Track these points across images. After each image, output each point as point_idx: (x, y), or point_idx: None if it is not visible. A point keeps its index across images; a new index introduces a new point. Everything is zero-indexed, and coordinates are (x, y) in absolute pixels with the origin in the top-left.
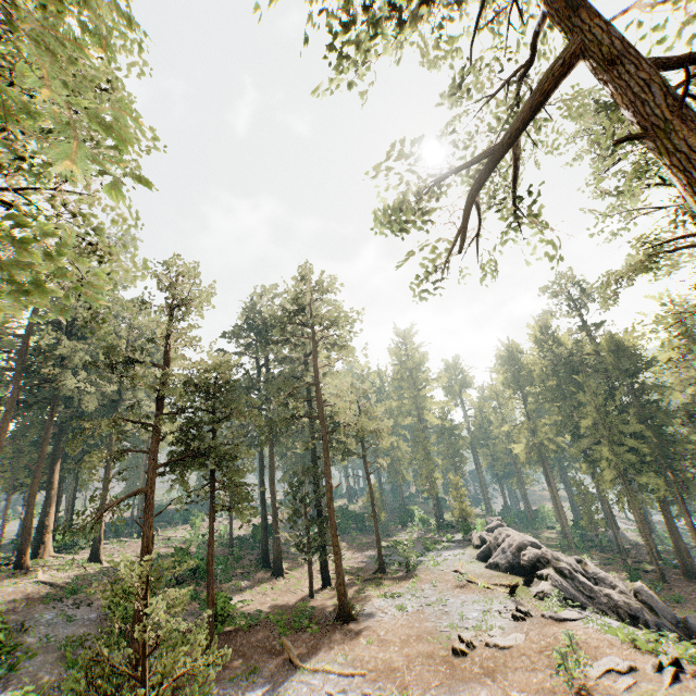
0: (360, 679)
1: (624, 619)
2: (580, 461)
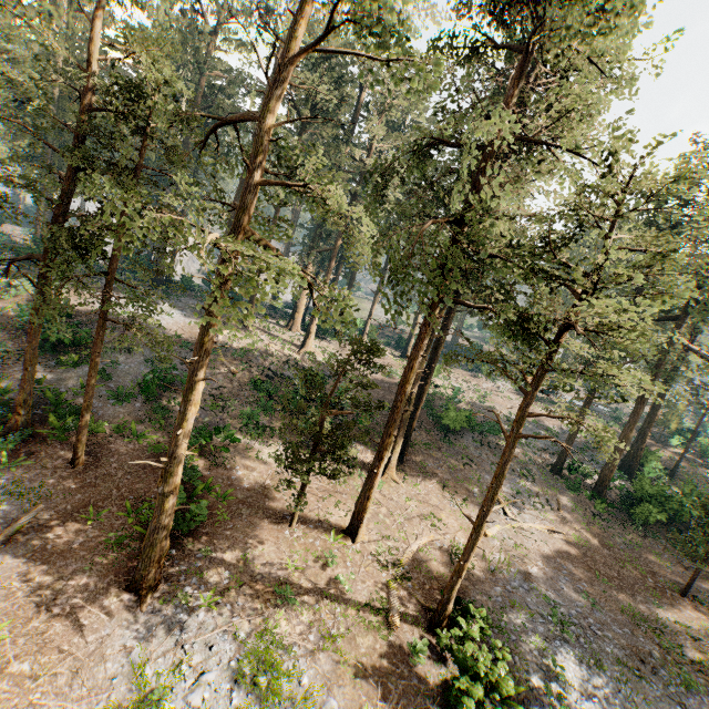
0: None
1: None
2: None
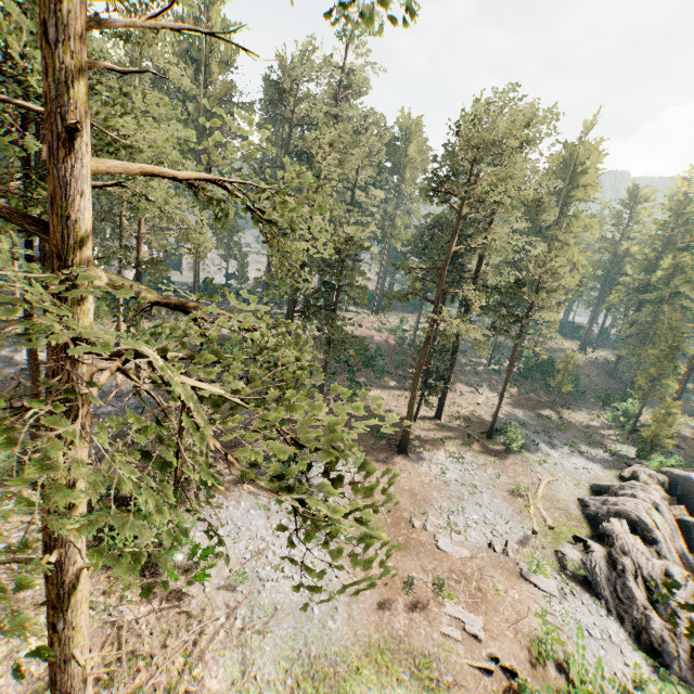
0: None
1: (641, 641)
2: None
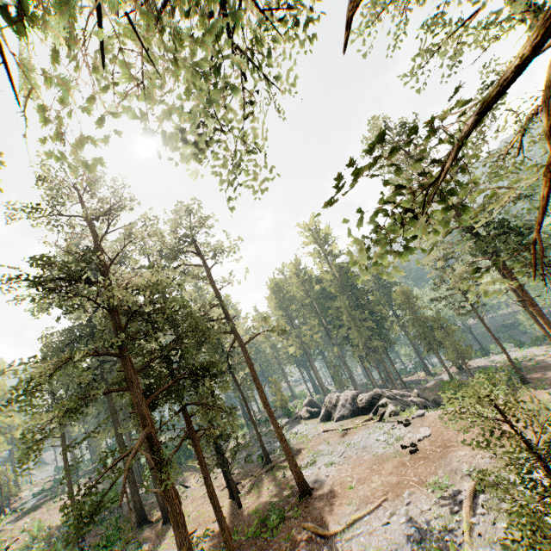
0: (388, 503)
1: (423, 409)
2: (343, 342)
